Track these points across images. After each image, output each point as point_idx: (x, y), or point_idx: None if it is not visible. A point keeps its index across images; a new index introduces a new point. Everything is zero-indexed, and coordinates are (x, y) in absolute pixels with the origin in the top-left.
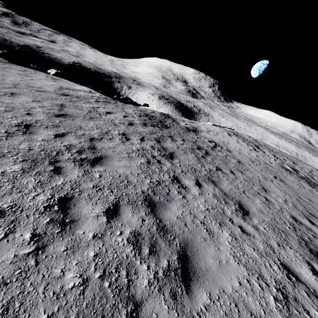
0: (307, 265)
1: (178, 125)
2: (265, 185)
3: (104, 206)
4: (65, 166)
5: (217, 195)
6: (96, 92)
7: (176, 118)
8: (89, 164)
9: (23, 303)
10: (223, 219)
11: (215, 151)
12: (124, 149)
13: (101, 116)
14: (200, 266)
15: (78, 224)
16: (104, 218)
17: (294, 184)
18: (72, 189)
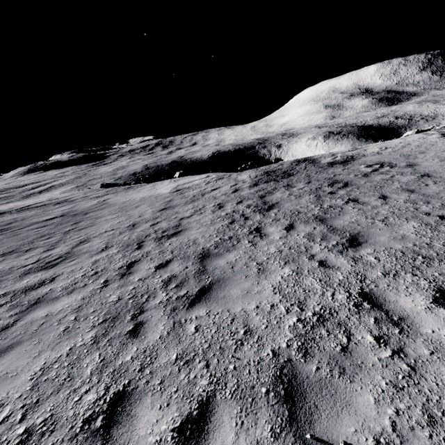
0: (433, 292)
1: (315, 165)
2: None
3: (158, 263)
4: (146, 243)
5: (315, 233)
6: (214, 174)
7: (321, 156)
8: (166, 238)
9: (87, 305)
10: (298, 257)
11: (369, 177)
12: (211, 218)
13: (203, 196)
14: (219, 295)
15: (133, 274)
16: (153, 270)
17: None
18: (142, 256)
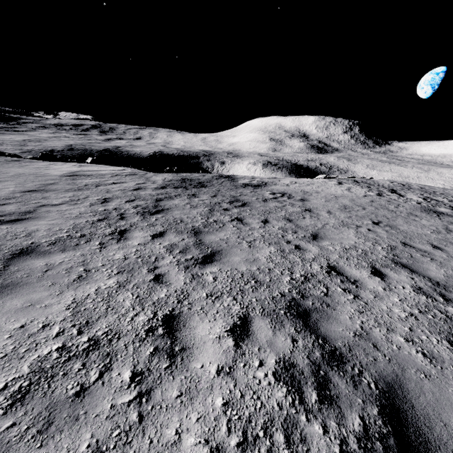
0: (237, 320)
1: (232, 183)
2: (327, 232)
3: None
4: None
5: (180, 244)
6: (132, 170)
7: (242, 177)
8: None
9: None
10: (140, 267)
11: (267, 202)
12: (83, 211)
13: (97, 187)
14: None
15: None
16: None
17: (425, 228)
18: None
